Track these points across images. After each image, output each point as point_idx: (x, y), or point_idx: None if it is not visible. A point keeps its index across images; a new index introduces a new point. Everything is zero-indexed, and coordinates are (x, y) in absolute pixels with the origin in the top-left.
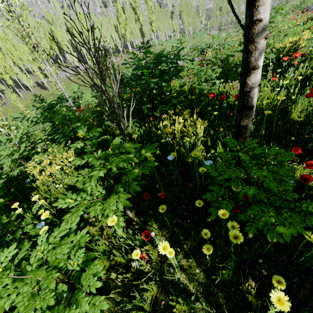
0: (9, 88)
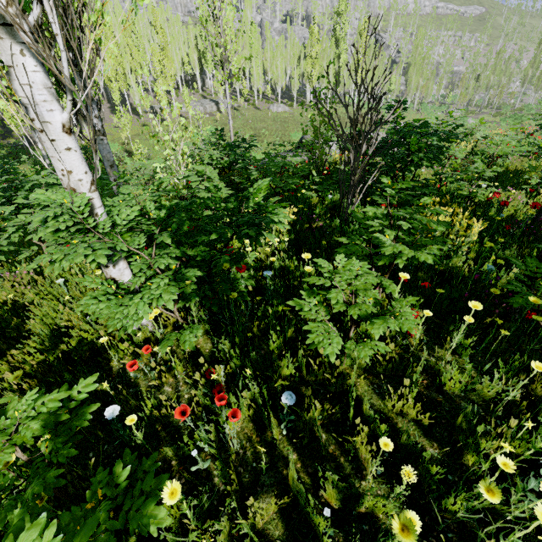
0: (108, 103)
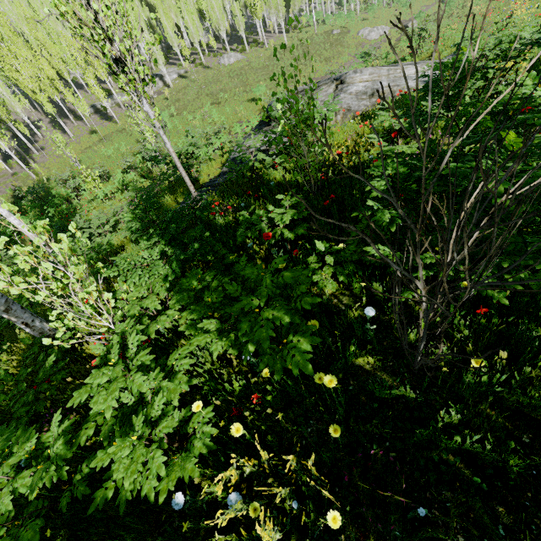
0: (47, 117)
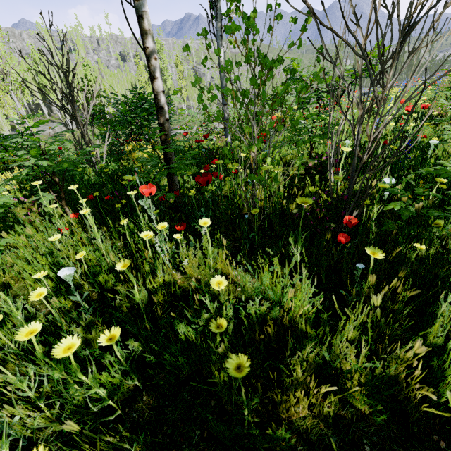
0: None
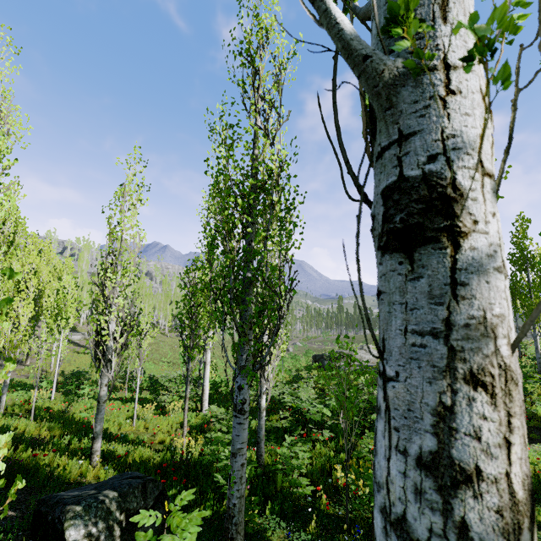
0: None
